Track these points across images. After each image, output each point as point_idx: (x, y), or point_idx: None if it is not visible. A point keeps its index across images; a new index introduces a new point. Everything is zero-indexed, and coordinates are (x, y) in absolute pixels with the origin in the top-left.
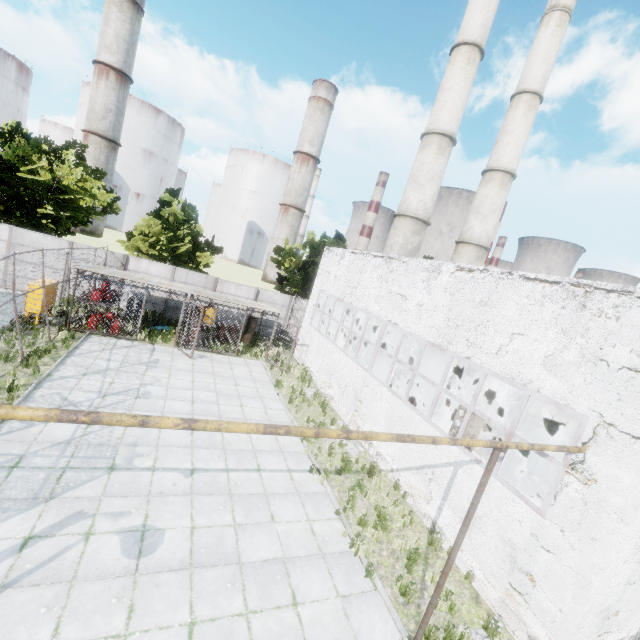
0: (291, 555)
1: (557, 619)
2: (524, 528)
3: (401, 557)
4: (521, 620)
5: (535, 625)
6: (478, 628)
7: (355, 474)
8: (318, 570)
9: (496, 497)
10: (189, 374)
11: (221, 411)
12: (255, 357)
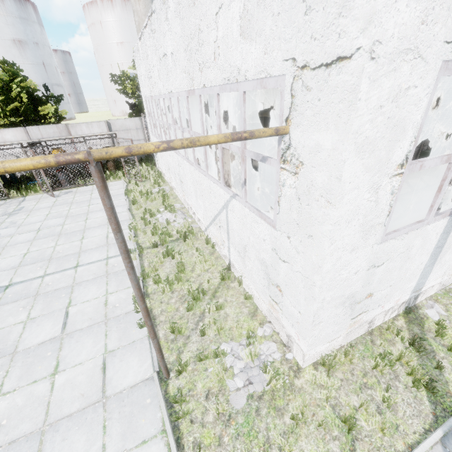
0: (73, 330)
1: (299, 320)
2: (267, 245)
3: (189, 299)
4: (281, 324)
5: (288, 327)
6: (244, 340)
7: (173, 242)
8: (95, 335)
9: (248, 224)
10: (47, 210)
11: (63, 230)
12: (117, 178)
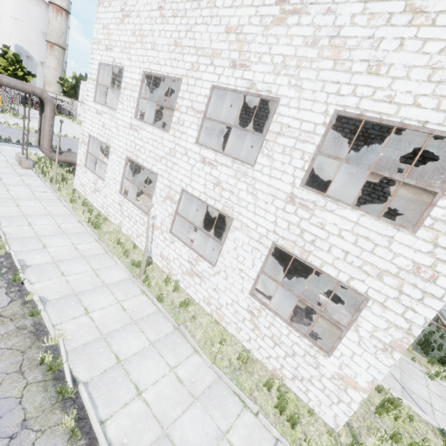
0: None
1: None
2: None
3: None
4: None
5: None
6: None
7: None
8: None
9: None
10: None
11: None
12: (63, 117)
